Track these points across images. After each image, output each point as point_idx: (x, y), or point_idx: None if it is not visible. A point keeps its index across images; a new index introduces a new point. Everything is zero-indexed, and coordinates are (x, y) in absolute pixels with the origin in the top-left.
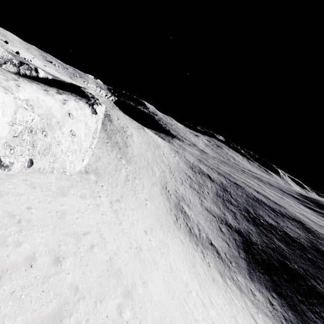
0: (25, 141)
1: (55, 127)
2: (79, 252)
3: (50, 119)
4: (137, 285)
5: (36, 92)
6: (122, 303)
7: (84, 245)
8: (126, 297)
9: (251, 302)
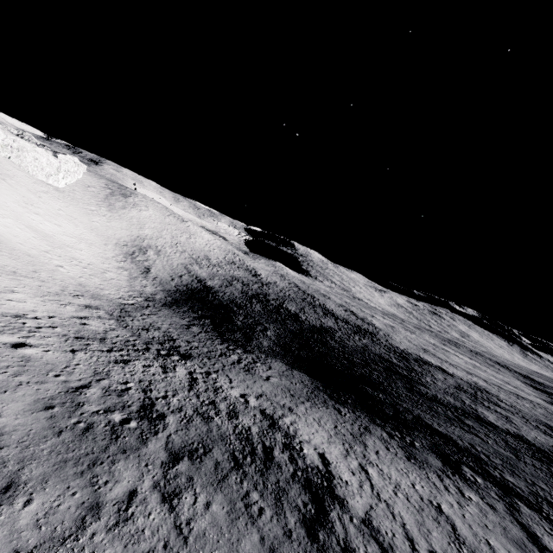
0: (9, 149)
1: (25, 152)
2: (1, 165)
3: (23, 148)
4: (14, 181)
5: (22, 140)
6: (1, 172)
7: (5, 168)
8: (4, 174)
9: (128, 279)
